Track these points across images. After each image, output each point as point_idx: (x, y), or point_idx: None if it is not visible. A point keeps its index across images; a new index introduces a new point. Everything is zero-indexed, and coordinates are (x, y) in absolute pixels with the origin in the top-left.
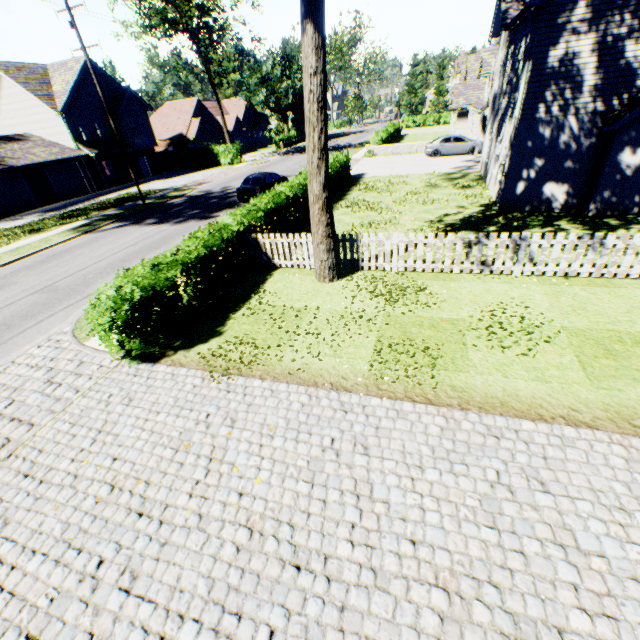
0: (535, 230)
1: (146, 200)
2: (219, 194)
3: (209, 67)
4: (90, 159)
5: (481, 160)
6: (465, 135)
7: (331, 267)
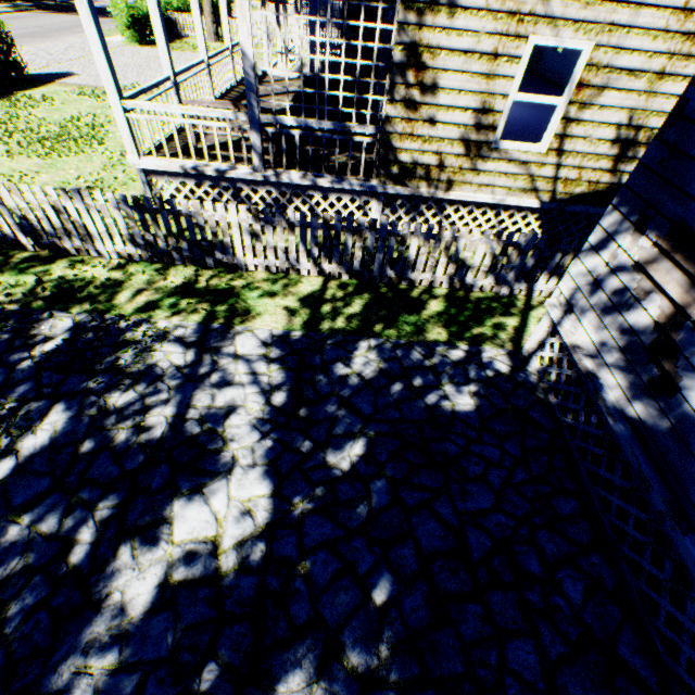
0: None
1: (51, 3)
2: None
3: None
4: None
5: None
6: None
7: (215, 34)
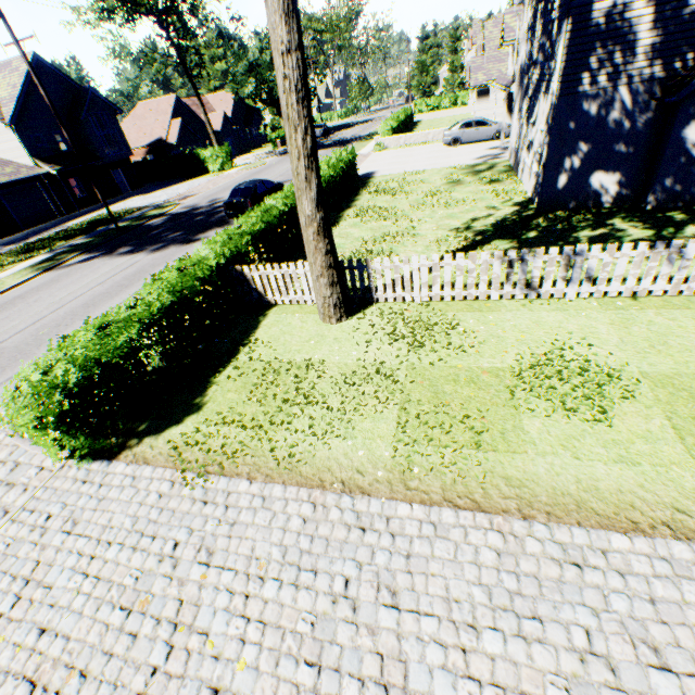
0: (585, 233)
1: (121, 222)
2: (206, 209)
3: (184, 56)
4: (53, 177)
5: (509, 147)
6: (487, 117)
7: (337, 304)
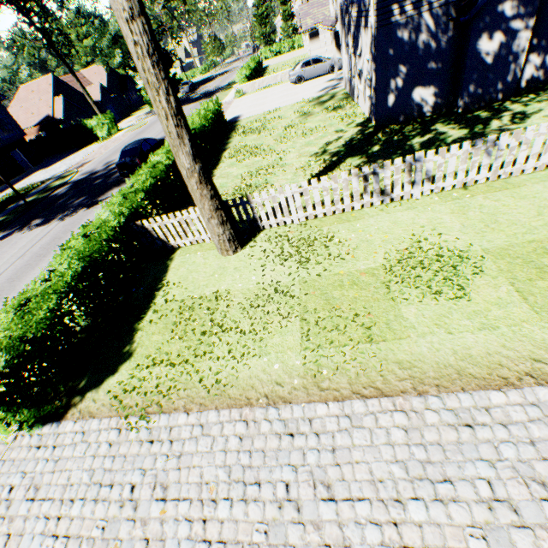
0: (416, 140)
1: (29, 197)
2: (103, 172)
3: (50, 38)
4: None
5: (344, 77)
6: (321, 55)
7: (230, 238)
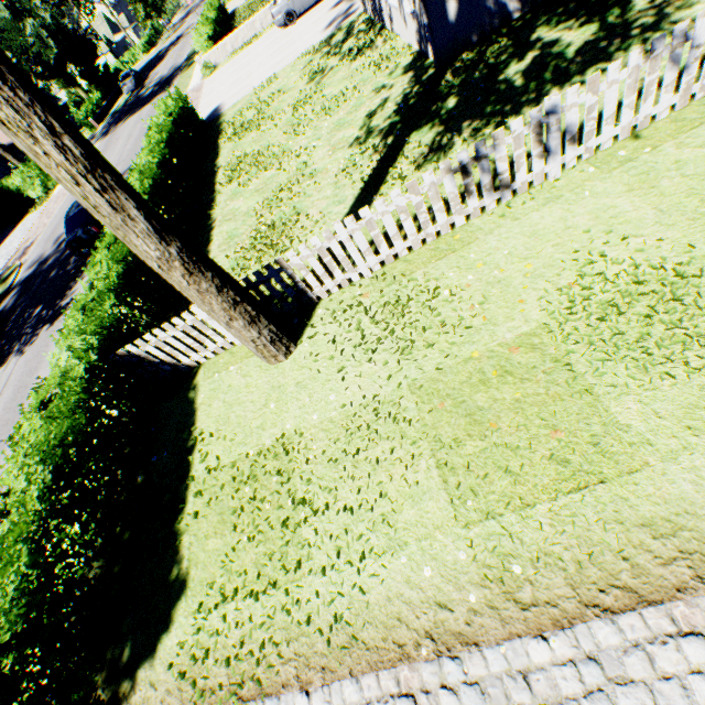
0: (514, 69)
1: None
2: (55, 257)
3: None
4: None
5: None
6: None
7: (274, 338)
